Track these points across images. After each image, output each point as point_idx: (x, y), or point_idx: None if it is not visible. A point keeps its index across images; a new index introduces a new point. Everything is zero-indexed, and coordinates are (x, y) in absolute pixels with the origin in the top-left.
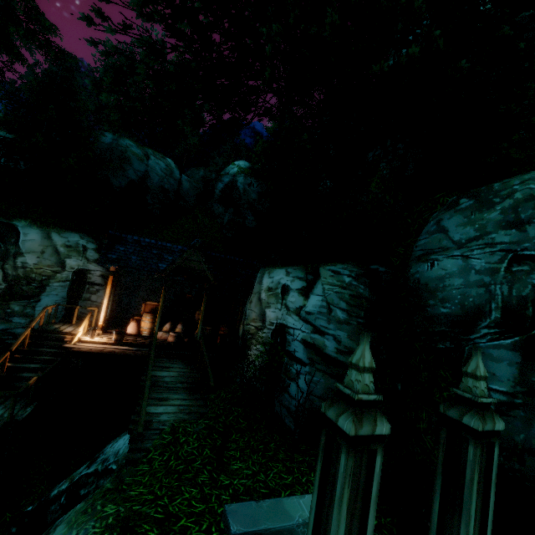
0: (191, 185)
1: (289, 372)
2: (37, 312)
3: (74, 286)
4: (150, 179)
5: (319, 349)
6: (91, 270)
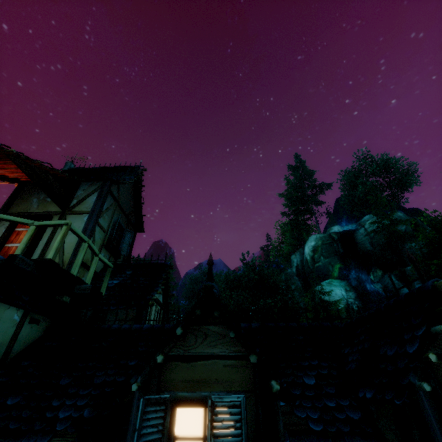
0: None
1: None
2: None
3: None
4: None
5: None
6: None
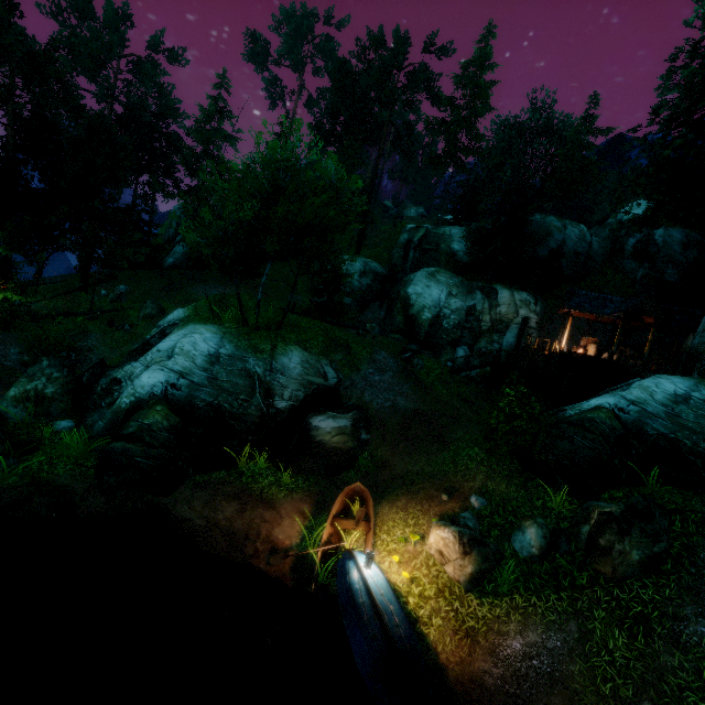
0: (600, 245)
1: None
2: (503, 342)
3: (521, 328)
4: (566, 245)
5: None
6: (531, 318)
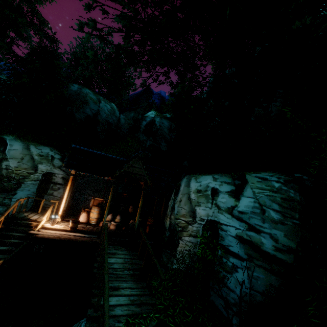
0: (126, 121)
1: (225, 264)
2: (12, 202)
3: (42, 184)
4: (100, 115)
5: (256, 245)
6: (55, 173)
